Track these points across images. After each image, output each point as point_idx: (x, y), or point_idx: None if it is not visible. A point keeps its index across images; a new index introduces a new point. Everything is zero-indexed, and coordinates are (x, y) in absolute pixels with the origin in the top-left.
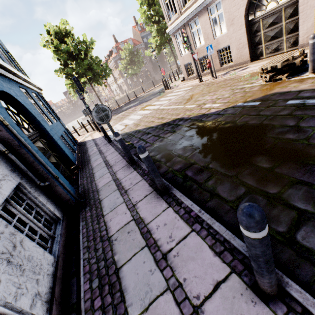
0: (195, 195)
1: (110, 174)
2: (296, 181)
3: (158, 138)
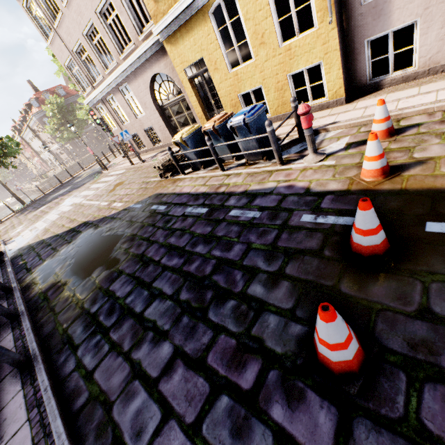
0: (40, 314)
1: None
2: (99, 287)
3: (53, 252)
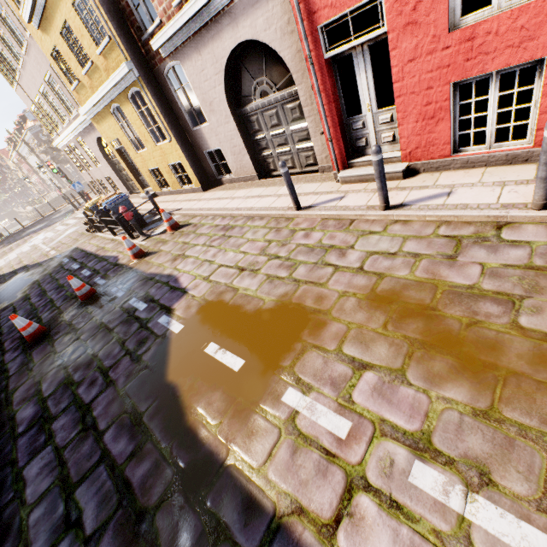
0: None
1: None
2: None
3: None
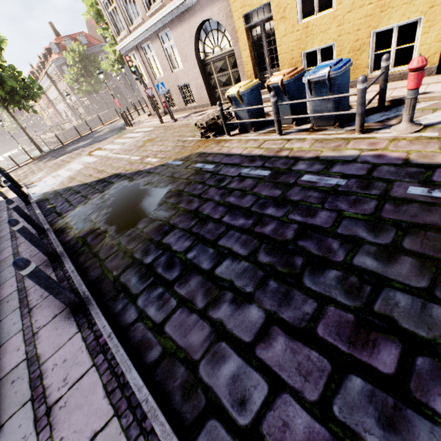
0: (82, 259)
1: (12, 248)
2: (148, 238)
3: (84, 200)
